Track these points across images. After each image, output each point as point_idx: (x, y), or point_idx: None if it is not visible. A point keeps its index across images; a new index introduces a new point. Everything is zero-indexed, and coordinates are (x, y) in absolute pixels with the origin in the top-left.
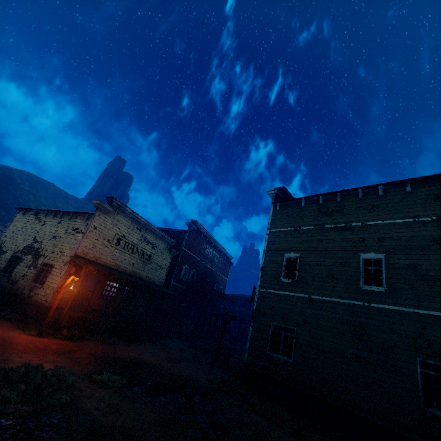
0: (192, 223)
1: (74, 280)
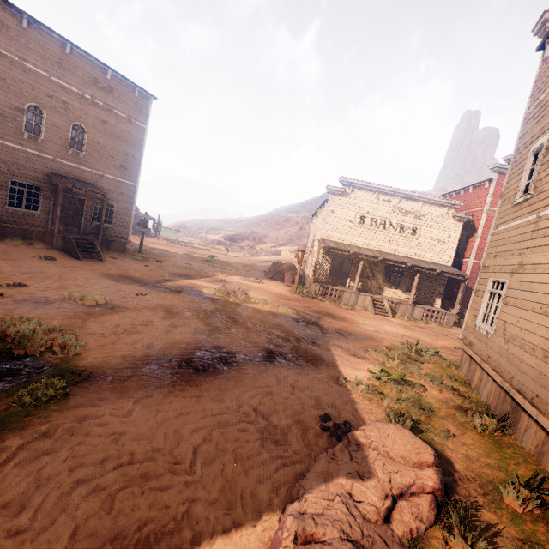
0: (499, 164)
1: (326, 259)
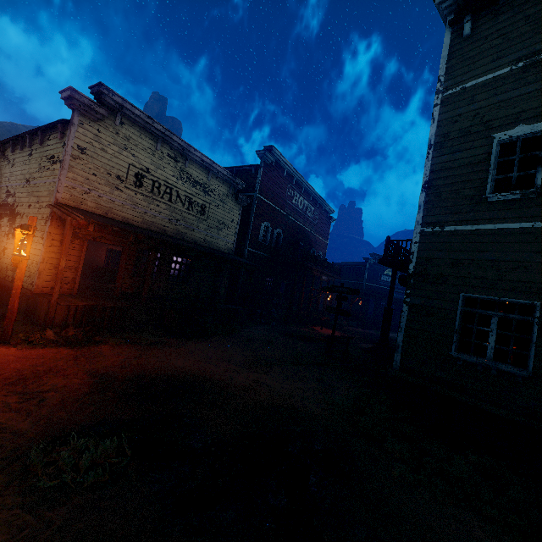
0: (266, 151)
1: (72, 248)
